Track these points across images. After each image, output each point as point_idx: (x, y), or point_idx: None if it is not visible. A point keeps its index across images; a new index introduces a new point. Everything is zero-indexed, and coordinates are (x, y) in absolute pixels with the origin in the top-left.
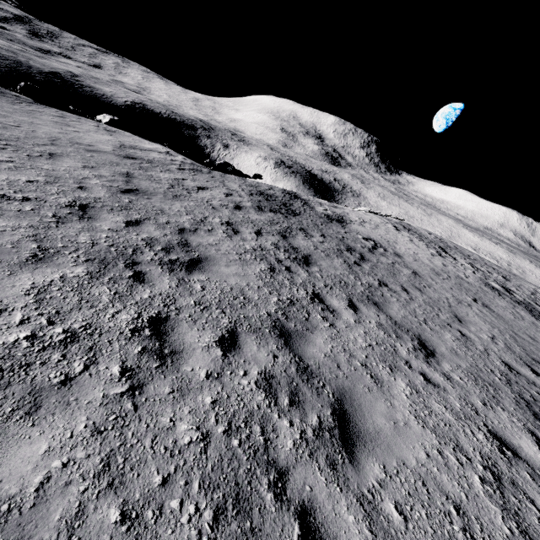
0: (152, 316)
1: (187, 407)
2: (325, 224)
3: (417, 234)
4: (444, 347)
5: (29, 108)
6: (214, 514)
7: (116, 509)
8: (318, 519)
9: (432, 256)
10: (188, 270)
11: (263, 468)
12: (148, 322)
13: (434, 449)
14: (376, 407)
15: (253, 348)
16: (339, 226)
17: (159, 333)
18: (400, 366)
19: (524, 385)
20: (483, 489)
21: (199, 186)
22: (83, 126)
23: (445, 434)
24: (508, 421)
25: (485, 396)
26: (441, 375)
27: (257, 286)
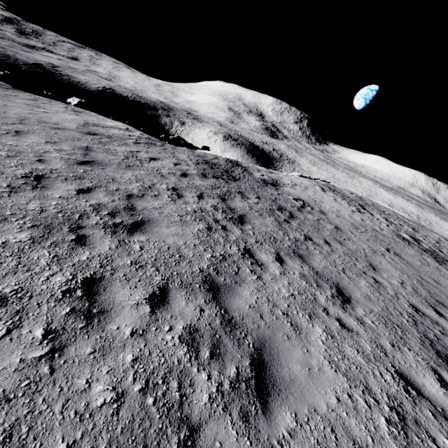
0: (86, 277)
1: (106, 366)
2: (261, 187)
3: (340, 194)
4: (359, 293)
5: (5, 93)
6: None
7: None
8: None
9: (352, 212)
10: (130, 232)
11: (175, 426)
12: (82, 283)
13: (345, 393)
14: (293, 354)
15: (181, 304)
16: (273, 189)
17: (91, 293)
18: (318, 313)
19: (428, 325)
20: (388, 431)
21: (151, 157)
22: (52, 108)
23: (356, 377)
24: (413, 361)
25: (394, 338)
26: (355, 319)
27: (193, 244)
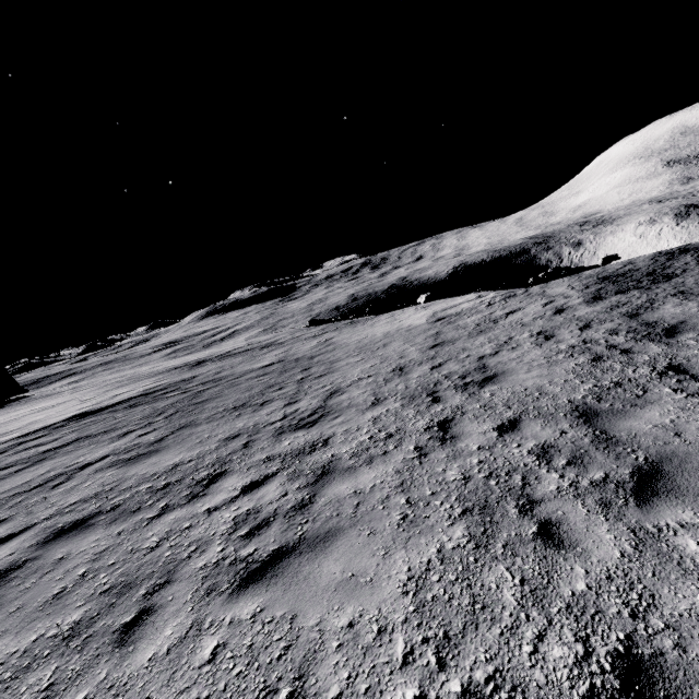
0: (441, 420)
1: (457, 464)
2: None
3: None
4: None
5: (372, 322)
6: (463, 511)
7: (404, 499)
8: (562, 529)
9: None
10: (480, 386)
11: (514, 497)
12: (437, 423)
13: None
14: None
15: (535, 429)
16: None
17: (444, 428)
18: None
19: None
20: None
21: (509, 311)
22: (405, 315)
23: None
24: None
25: None
26: None
27: (564, 380)
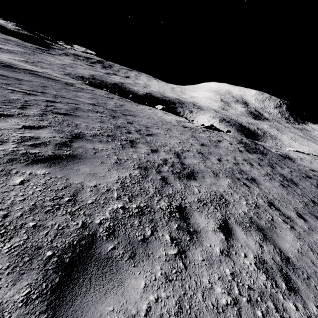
0: (267, 201)
1: (313, 238)
2: (283, 160)
3: None
4: None
5: (141, 107)
6: None
7: None
8: None
9: None
10: (255, 183)
11: None
12: (269, 204)
13: None
14: None
15: (312, 221)
16: (291, 161)
17: (277, 209)
18: None
19: None
20: None
21: (217, 139)
22: (159, 113)
23: None
24: None
25: None
26: None
27: (285, 193)
